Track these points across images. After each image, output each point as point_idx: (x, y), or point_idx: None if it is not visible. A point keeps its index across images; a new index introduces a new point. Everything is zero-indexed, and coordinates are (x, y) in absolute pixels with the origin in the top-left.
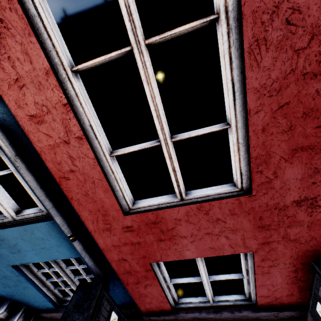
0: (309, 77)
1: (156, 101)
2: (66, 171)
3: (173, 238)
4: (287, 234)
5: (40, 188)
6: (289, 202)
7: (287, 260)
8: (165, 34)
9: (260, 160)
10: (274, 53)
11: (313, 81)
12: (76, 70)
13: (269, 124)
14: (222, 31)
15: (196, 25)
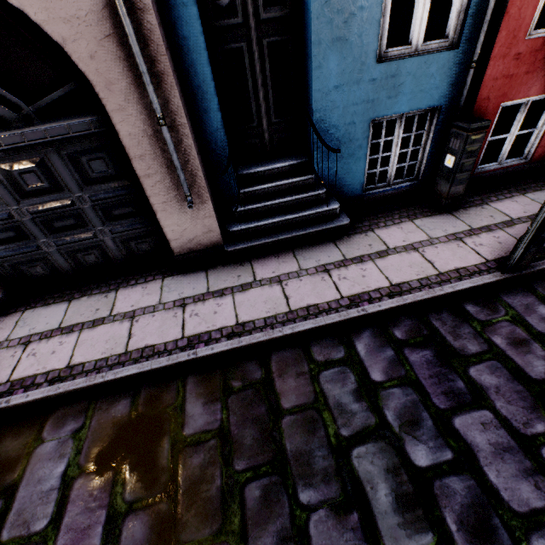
0: None
1: None
2: None
3: (535, 71)
4: None
5: None
6: None
7: None
8: None
9: None
10: None
11: None
12: None
13: None
14: None
15: None
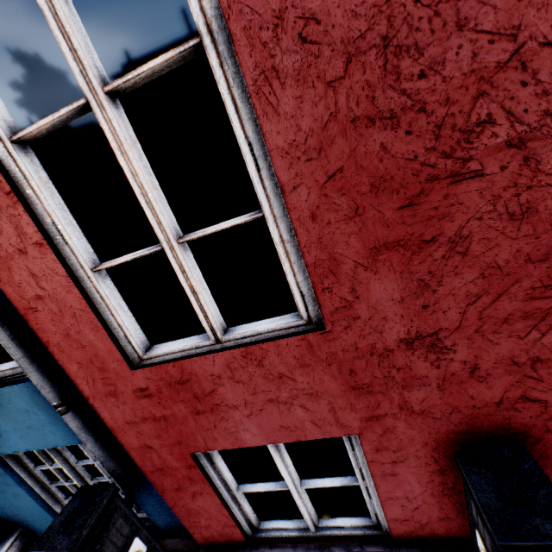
0: (363, 124)
1: (140, 179)
2: (32, 298)
3: (218, 409)
4: (406, 402)
5: (1, 326)
6: (393, 343)
7: (419, 450)
8: (130, 75)
9: (322, 269)
10: (295, 90)
11: (371, 130)
12: (18, 140)
13: (320, 206)
14: (213, 62)
15: (171, 57)
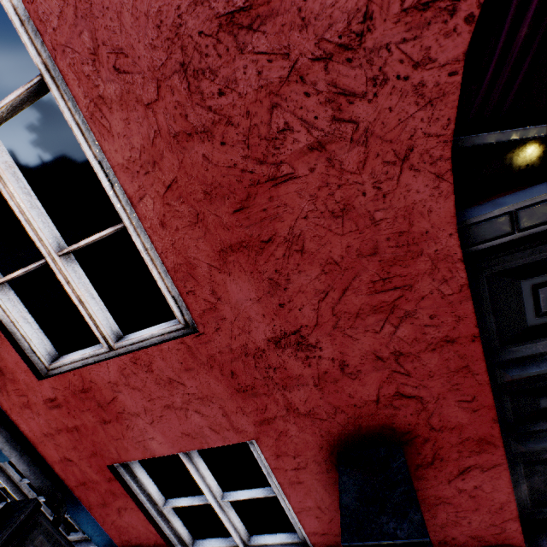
0: (184, 139)
1: (17, 199)
2: None
3: (122, 417)
4: (291, 403)
5: None
6: (263, 343)
7: (317, 454)
8: None
9: (182, 273)
10: (121, 113)
11: (192, 143)
12: None
13: (166, 214)
14: (56, 95)
15: (22, 93)
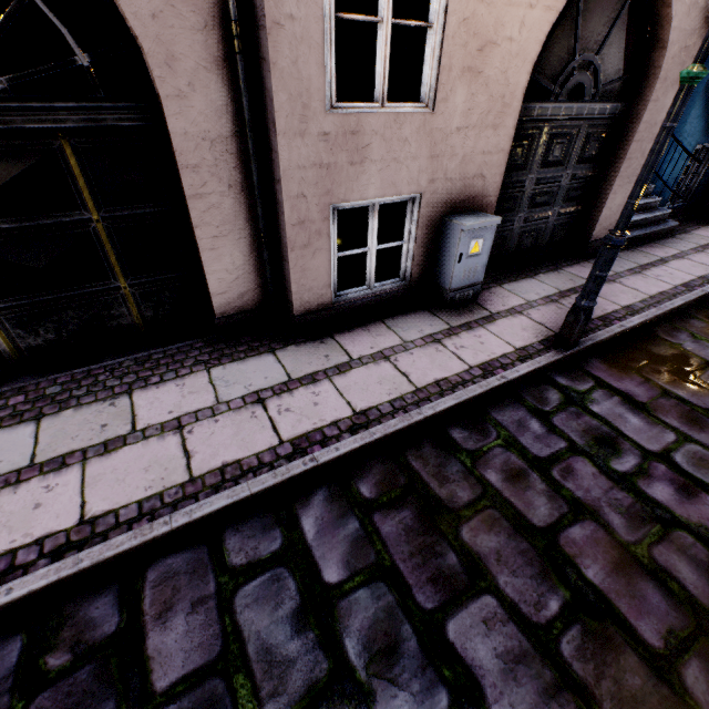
0: None
1: None
2: None
3: None
4: None
5: None
6: None
7: None
8: None
9: None
10: None
11: None
12: None
13: None
14: None
15: None
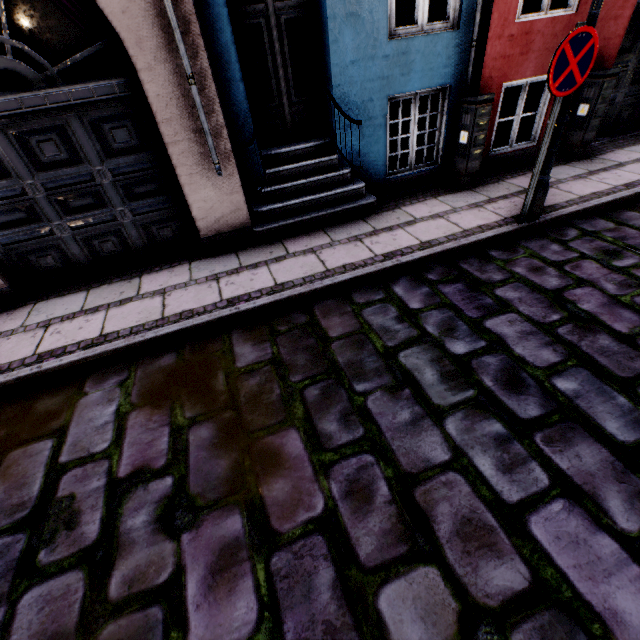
0: None
1: None
2: None
3: (528, 53)
4: None
5: None
6: None
7: None
8: None
9: None
10: None
11: None
12: None
13: None
14: None
15: None
